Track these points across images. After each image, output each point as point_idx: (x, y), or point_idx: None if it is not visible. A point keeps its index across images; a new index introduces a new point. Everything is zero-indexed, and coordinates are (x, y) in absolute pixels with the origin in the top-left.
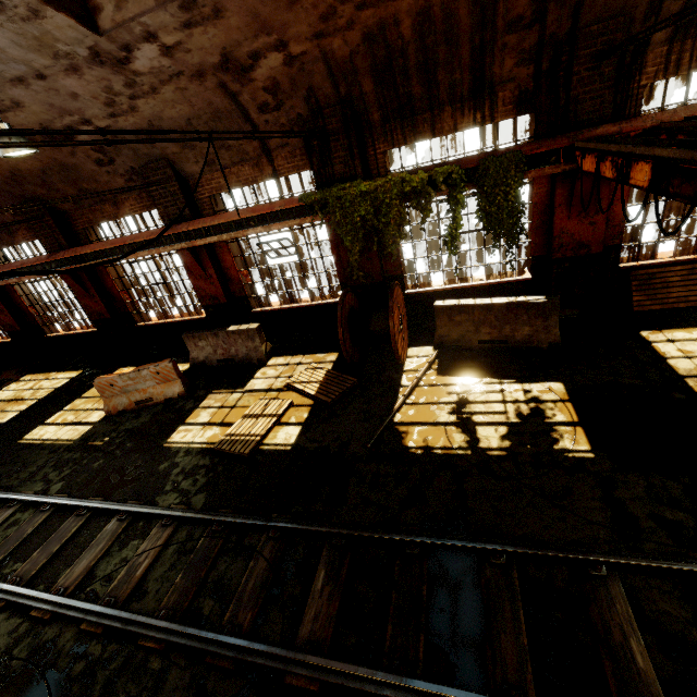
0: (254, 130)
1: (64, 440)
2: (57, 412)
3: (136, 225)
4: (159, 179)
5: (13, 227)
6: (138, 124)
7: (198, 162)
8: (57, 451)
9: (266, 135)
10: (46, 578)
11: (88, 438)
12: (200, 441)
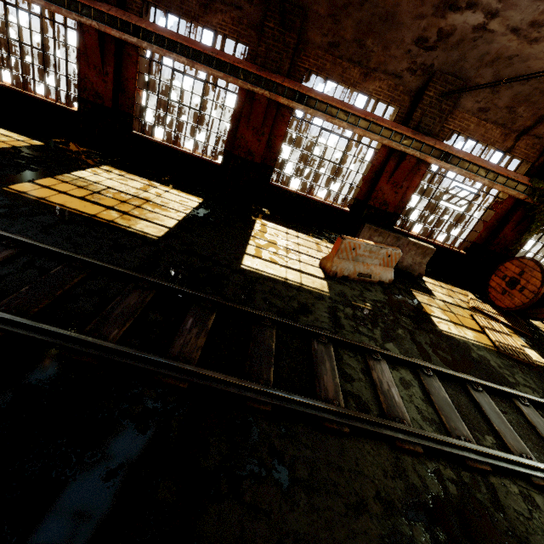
0: (543, 115)
1: (314, 288)
2: (245, 243)
3: (365, 105)
4: (443, 91)
5: (219, 4)
6: (506, 49)
7: (478, 103)
8: (324, 299)
9: (542, 124)
10: (541, 458)
11: (343, 295)
12: (473, 339)
